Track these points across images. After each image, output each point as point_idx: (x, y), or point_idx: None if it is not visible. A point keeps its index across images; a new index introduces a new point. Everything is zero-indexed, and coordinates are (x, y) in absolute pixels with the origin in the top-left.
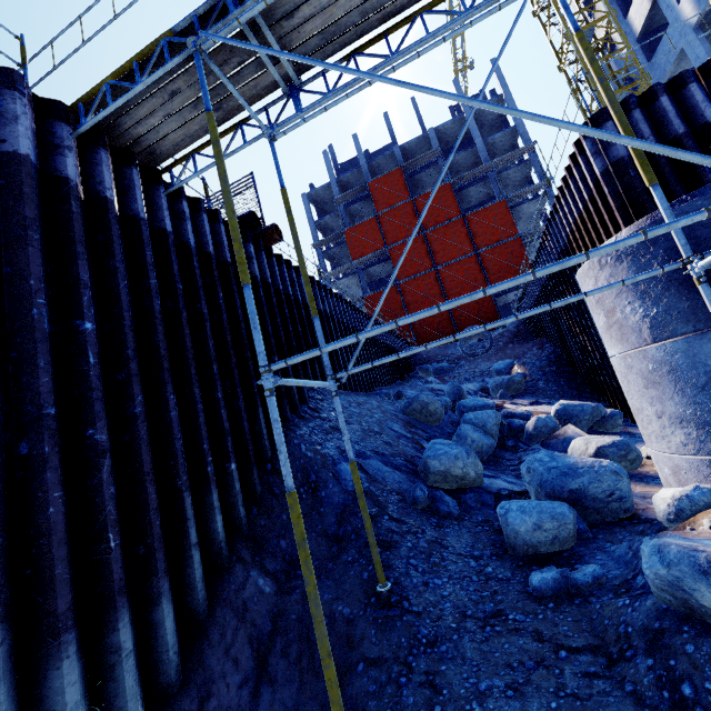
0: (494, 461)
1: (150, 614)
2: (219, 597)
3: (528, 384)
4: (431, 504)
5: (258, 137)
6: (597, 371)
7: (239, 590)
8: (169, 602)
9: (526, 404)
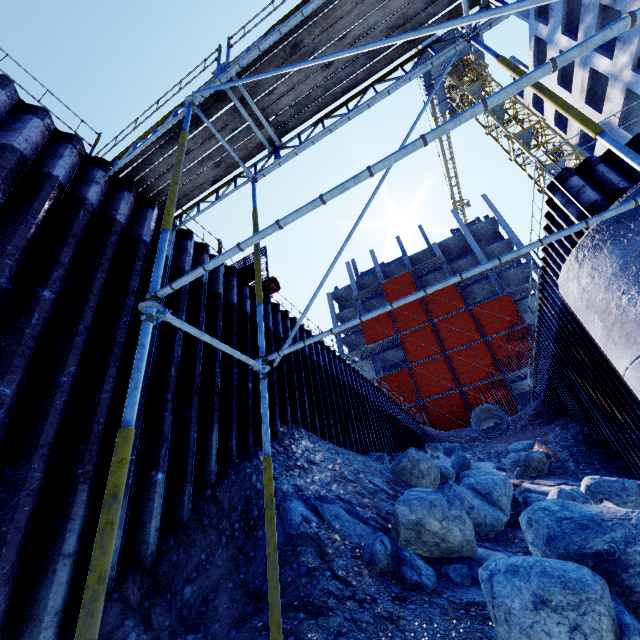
0: (504, 540)
1: None
2: None
3: (553, 465)
4: (396, 569)
5: (245, 182)
6: (637, 447)
7: None
8: None
9: (550, 485)
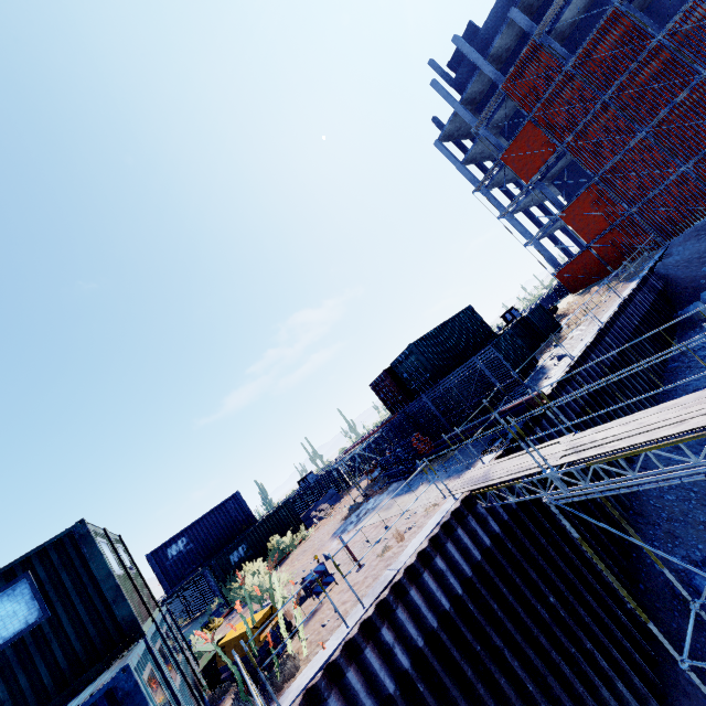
0: None
1: (646, 705)
2: (667, 684)
3: None
4: None
5: None
6: None
7: (676, 680)
8: (651, 698)
9: None
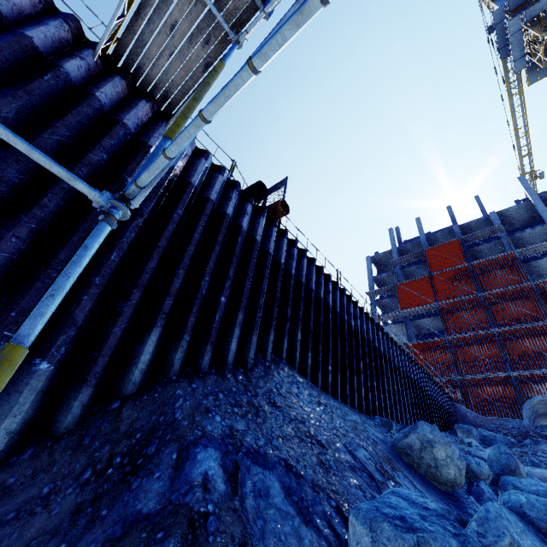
0: None
1: None
2: None
3: None
4: None
5: None
6: None
7: None
8: None
9: None
